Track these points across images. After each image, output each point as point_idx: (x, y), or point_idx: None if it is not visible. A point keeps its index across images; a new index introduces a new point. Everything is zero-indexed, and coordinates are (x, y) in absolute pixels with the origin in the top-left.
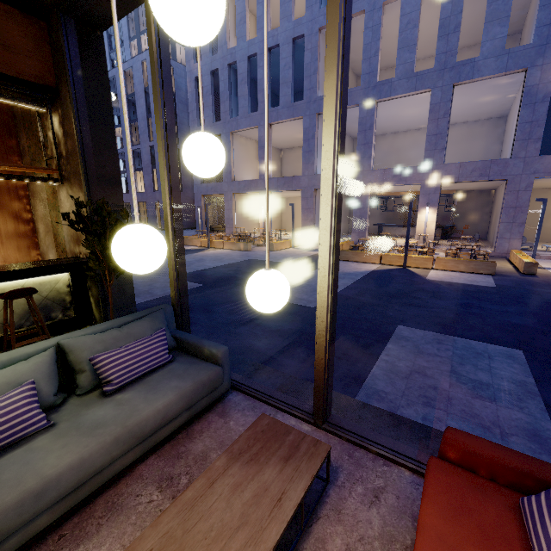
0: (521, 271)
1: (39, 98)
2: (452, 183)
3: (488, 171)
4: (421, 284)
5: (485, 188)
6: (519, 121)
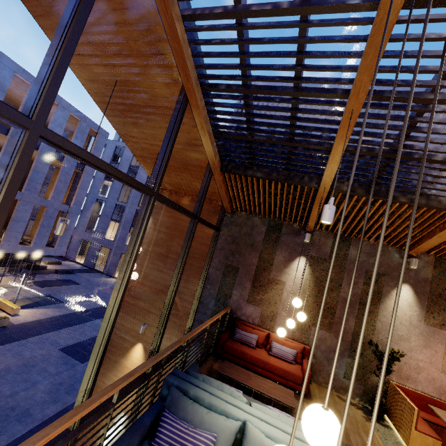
0: None
1: None
2: None
3: None
4: None
5: None
6: None
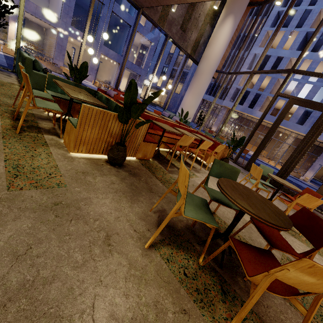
0: (69, 76)
1: None
2: (31, 15)
3: (51, 20)
4: None
5: (42, 25)
6: (64, 2)
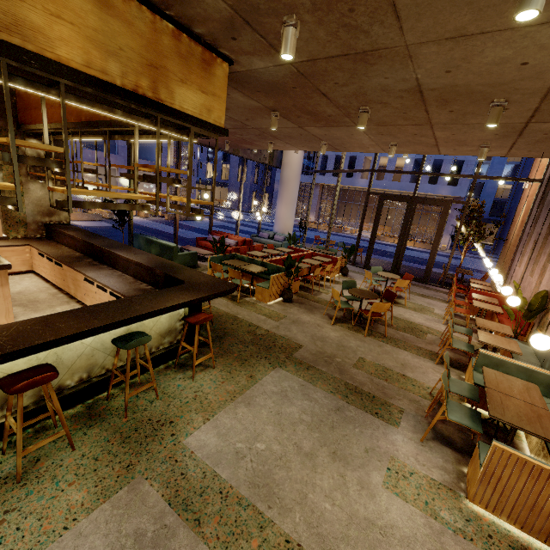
0: (107, 218)
1: (38, 133)
2: None
3: None
4: (89, 229)
5: None
6: None
